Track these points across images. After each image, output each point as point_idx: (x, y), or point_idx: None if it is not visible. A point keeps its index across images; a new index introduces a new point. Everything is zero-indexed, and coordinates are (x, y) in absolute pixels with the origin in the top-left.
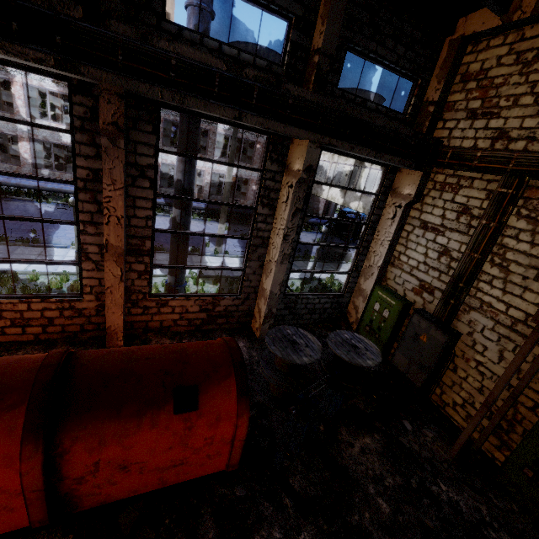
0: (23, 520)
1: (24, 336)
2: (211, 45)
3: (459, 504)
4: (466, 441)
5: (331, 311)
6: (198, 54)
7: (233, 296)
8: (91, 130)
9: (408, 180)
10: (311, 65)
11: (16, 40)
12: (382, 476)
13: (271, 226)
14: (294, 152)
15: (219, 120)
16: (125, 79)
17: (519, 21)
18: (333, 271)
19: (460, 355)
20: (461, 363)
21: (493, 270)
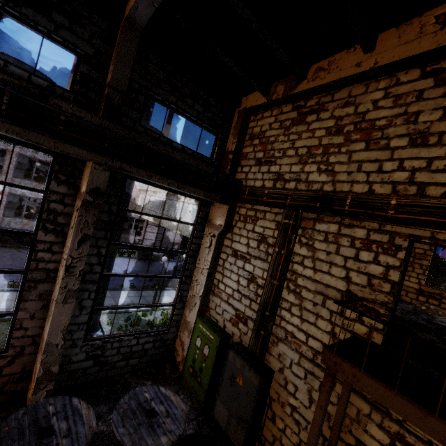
0: None
1: None
2: None
3: None
4: None
5: (154, 351)
6: None
7: None
8: None
9: (218, 212)
10: (103, 97)
11: None
12: None
13: (60, 255)
14: (84, 175)
15: None
16: None
17: (277, 100)
18: (153, 304)
19: (276, 399)
20: (278, 409)
21: (290, 297)
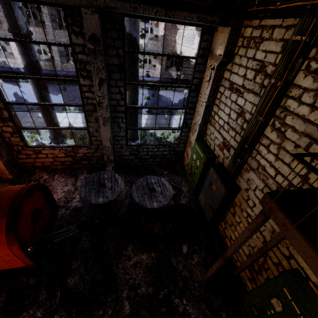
0: None
1: None
2: None
3: (190, 316)
4: (212, 274)
5: (170, 156)
6: None
7: (87, 147)
8: None
9: (220, 39)
10: None
11: None
12: (139, 285)
13: None
14: None
15: None
16: None
17: None
18: (165, 128)
19: (238, 205)
20: (238, 211)
21: (272, 135)
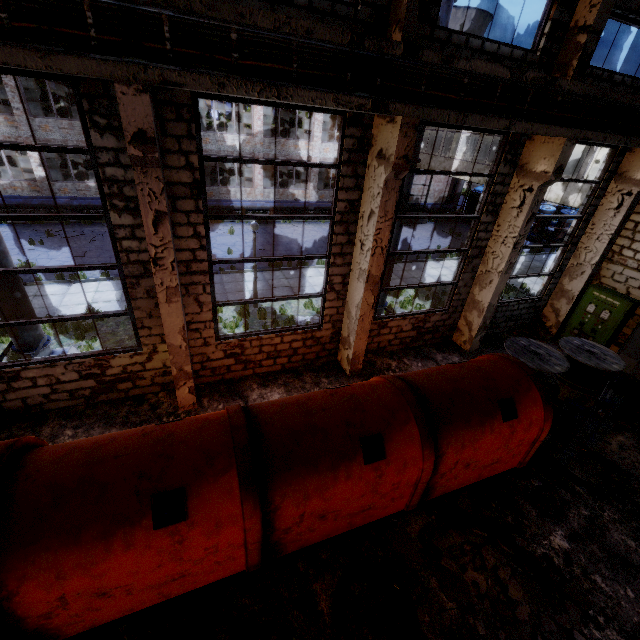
0: (402, 505)
1: (274, 367)
2: (474, 44)
3: None
4: None
5: (526, 316)
6: (488, 67)
7: (442, 311)
8: (355, 161)
9: None
10: (570, 45)
11: (346, 91)
12: None
13: (490, 234)
14: (535, 151)
15: (465, 127)
16: (421, 109)
17: None
18: (536, 274)
19: None
20: None
21: None
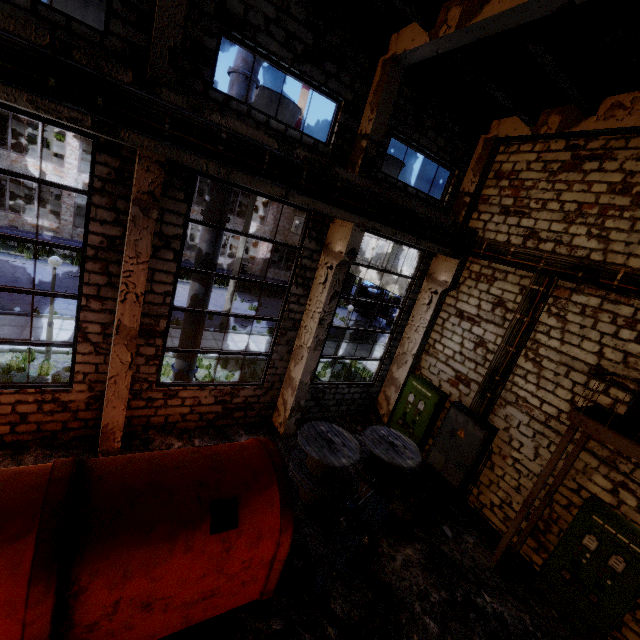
0: None
1: None
2: (259, 117)
3: (504, 615)
4: (507, 545)
5: (360, 401)
6: (250, 130)
7: (255, 386)
8: (113, 192)
9: (444, 267)
10: (357, 148)
11: (50, 97)
12: (427, 591)
13: (304, 307)
14: (335, 232)
15: (259, 192)
16: (168, 148)
17: (545, 135)
18: (365, 358)
19: (497, 452)
20: (499, 460)
21: (528, 365)
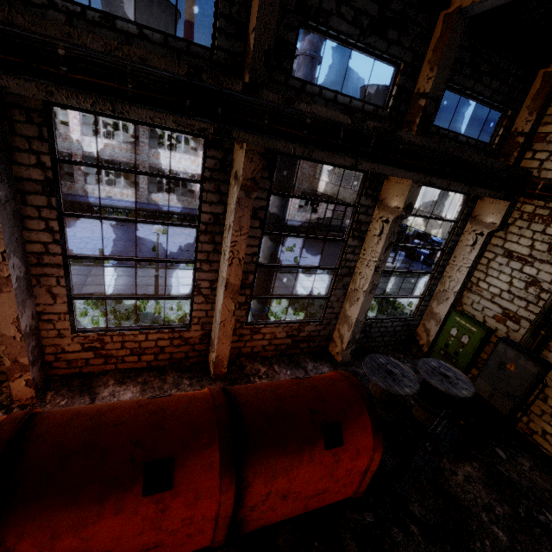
0: (206, 540)
1: (139, 363)
2: (328, 95)
3: None
4: None
5: (401, 333)
6: (329, 112)
7: (316, 322)
8: (218, 179)
9: (491, 209)
10: (414, 107)
11: (186, 115)
12: (491, 504)
13: (358, 256)
14: (390, 189)
15: (325, 162)
16: (266, 139)
17: None
18: (407, 296)
19: (551, 386)
20: None
21: None
